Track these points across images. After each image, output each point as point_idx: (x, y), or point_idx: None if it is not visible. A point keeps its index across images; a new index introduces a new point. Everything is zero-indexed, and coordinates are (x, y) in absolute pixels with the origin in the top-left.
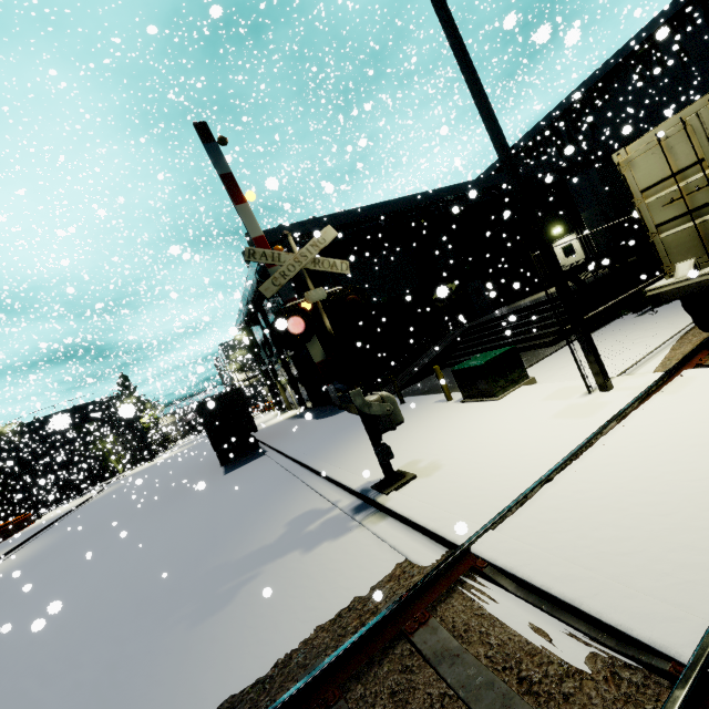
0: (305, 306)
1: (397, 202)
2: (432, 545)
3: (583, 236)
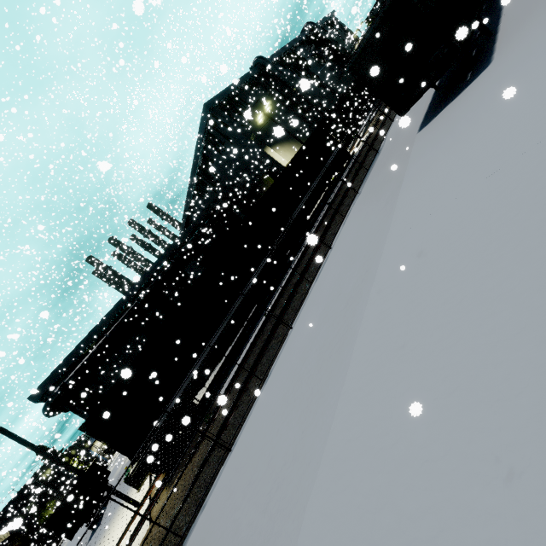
0: None
1: (112, 311)
2: None
3: None
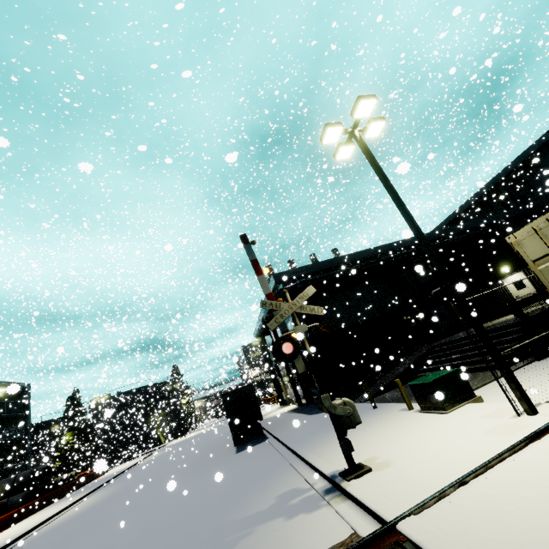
0: (294, 335)
1: (369, 251)
2: (374, 523)
3: (529, 273)
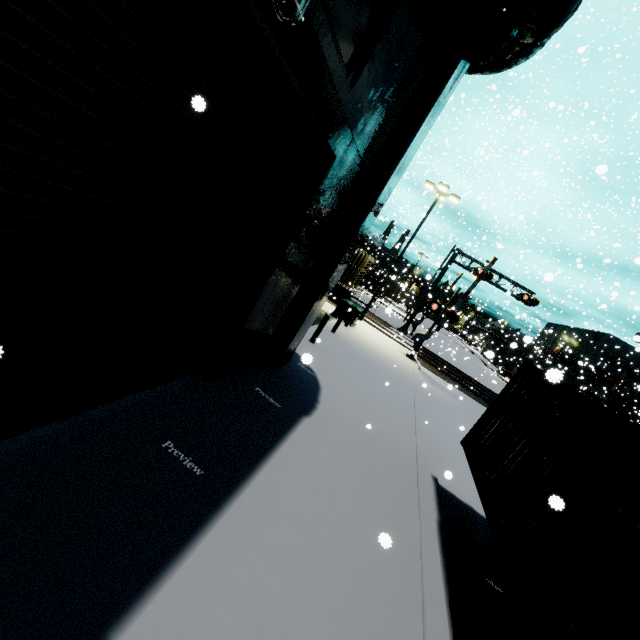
0: (450, 309)
1: None
2: (417, 360)
3: None
